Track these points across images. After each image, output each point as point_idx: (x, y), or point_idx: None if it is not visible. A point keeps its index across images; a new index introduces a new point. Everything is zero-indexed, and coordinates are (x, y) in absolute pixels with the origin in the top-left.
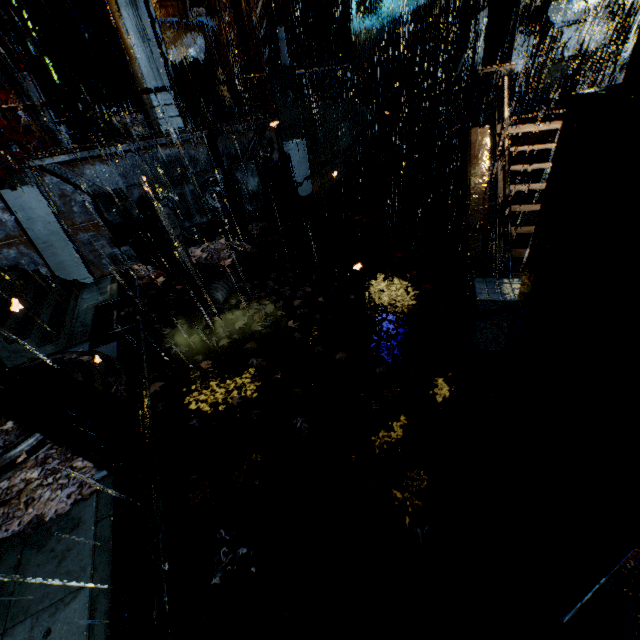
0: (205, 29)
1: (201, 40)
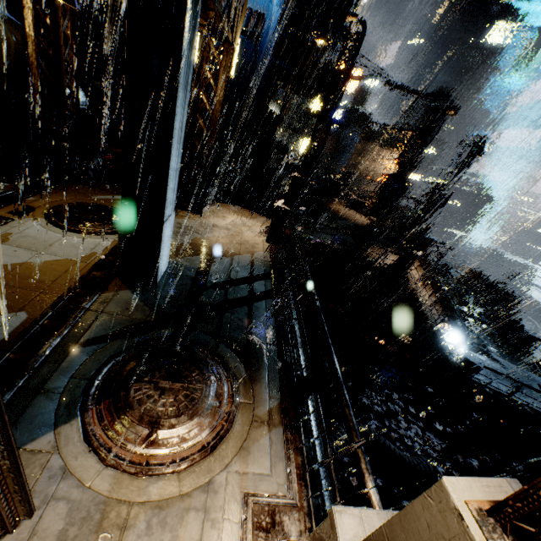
0: None
1: None
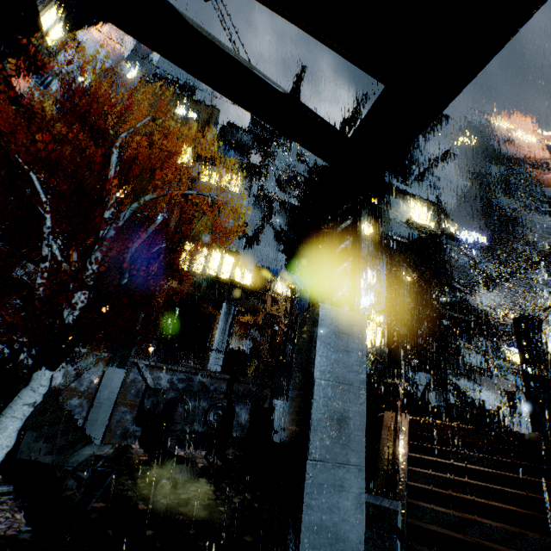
0: (255, 341)
1: (251, 344)
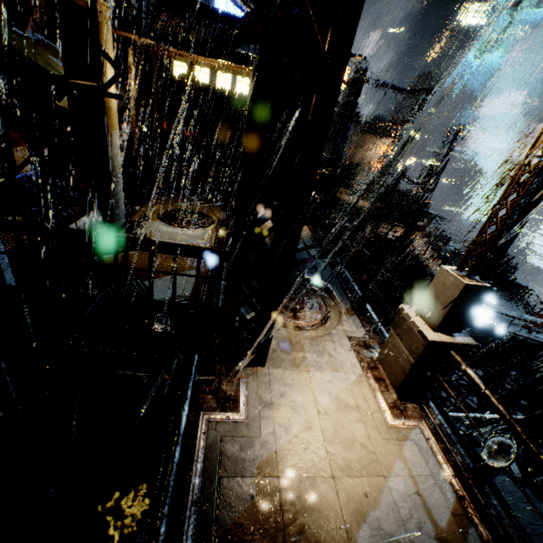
0: None
1: None
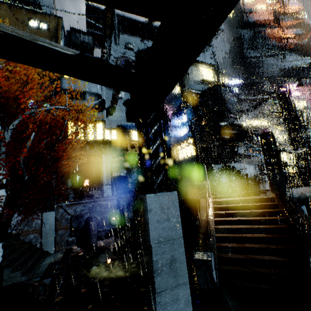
0: (127, 168)
1: (125, 171)
